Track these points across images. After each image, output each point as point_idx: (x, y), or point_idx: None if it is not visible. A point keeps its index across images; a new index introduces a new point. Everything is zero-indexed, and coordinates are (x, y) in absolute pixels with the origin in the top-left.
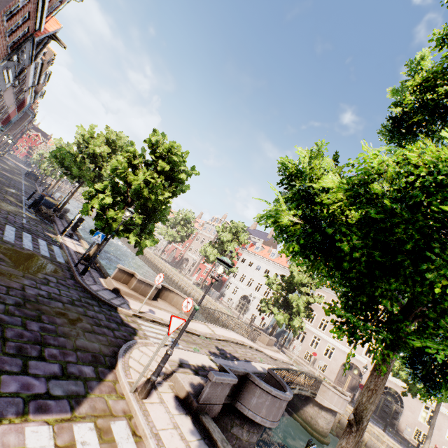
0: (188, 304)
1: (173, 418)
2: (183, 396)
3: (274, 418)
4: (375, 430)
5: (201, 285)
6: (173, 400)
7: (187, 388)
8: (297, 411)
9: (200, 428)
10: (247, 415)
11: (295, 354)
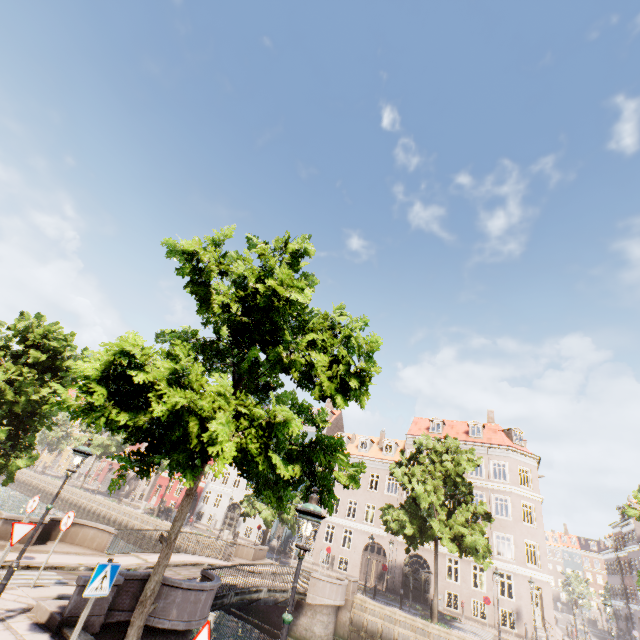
0: (69, 519)
1: (21, 637)
2: (45, 620)
3: (192, 617)
4: (387, 611)
5: (158, 509)
6: (29, 625)
7: (51, 609)
8: (289, 630)
9: (61, 639)
10: (153, 625)
11: (292, 557)
